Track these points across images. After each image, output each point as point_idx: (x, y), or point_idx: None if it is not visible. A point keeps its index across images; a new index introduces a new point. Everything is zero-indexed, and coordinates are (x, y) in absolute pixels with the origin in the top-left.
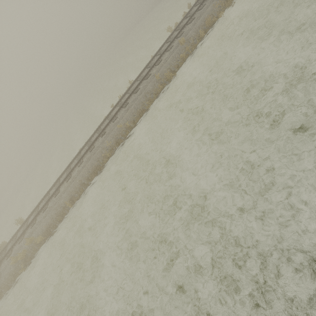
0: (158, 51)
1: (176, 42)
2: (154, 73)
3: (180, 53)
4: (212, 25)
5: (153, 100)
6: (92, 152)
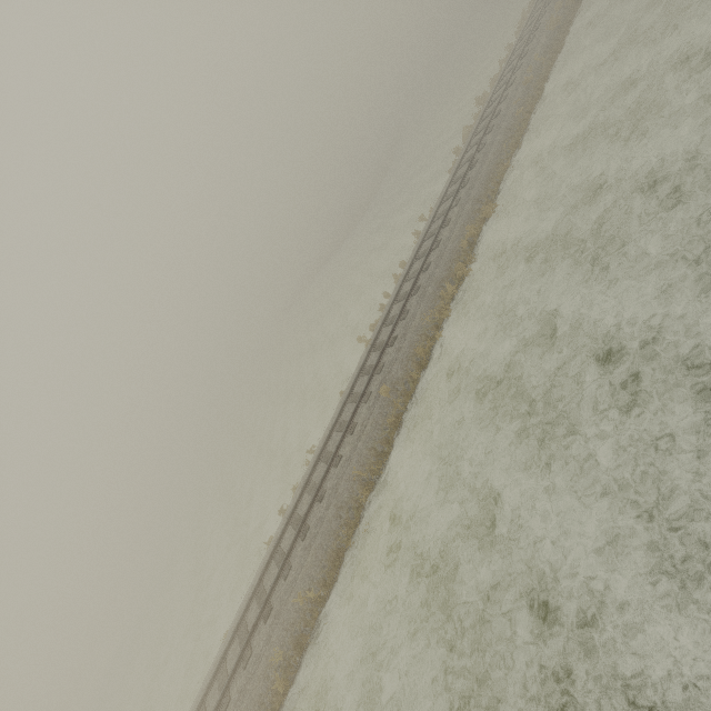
0: (349, 394)
1: (374, 384)
2: (348, 456)
3: (386, 414)
4: (428, 352)
5: (356, 523)
6: (248, 670)
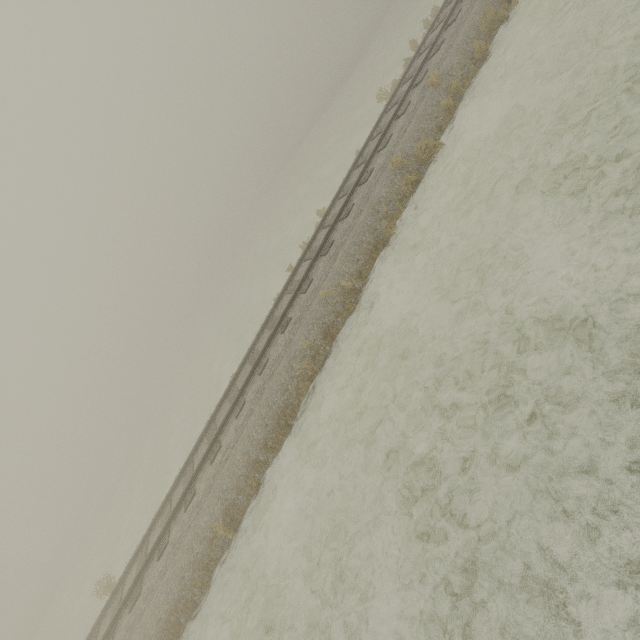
0: (374, 130)
1: (414, 93)
2: (382, 164)
3: (437, 103)
4: (496, 29)
5: (398, 215)
6: (265, 373)
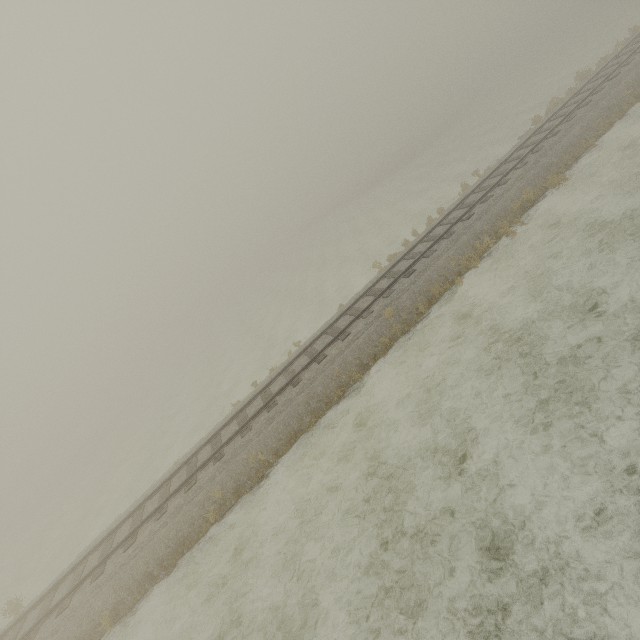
0: (350, 307)
1: (379, 305)
2: (333, 357)
3: (382, 333)
4: (442, 293)
5: (321, 414)
6: (188, 495)
